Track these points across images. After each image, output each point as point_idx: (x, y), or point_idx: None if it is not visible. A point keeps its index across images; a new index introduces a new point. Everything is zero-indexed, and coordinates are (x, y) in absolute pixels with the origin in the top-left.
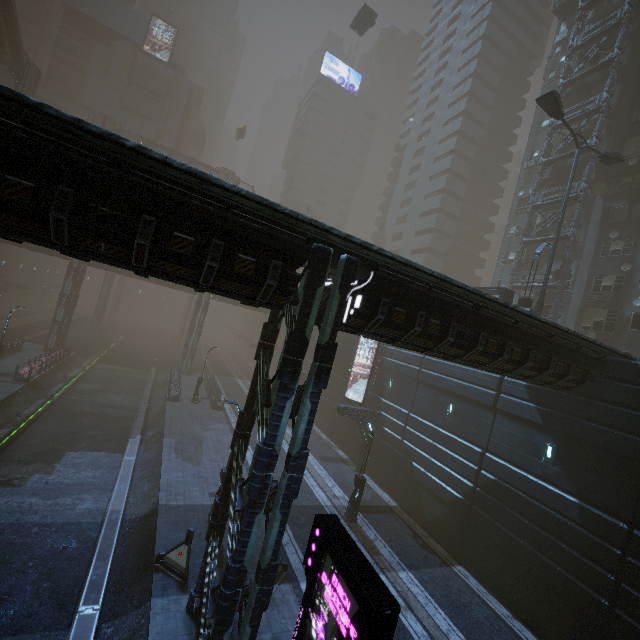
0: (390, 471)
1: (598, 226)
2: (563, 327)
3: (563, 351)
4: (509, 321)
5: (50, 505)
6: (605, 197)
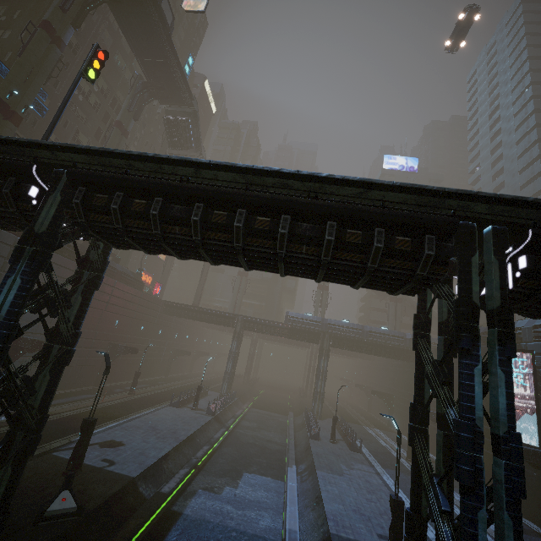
0: None
1: None
2: None
3: None
4: None
5: (240, 515)
6: None
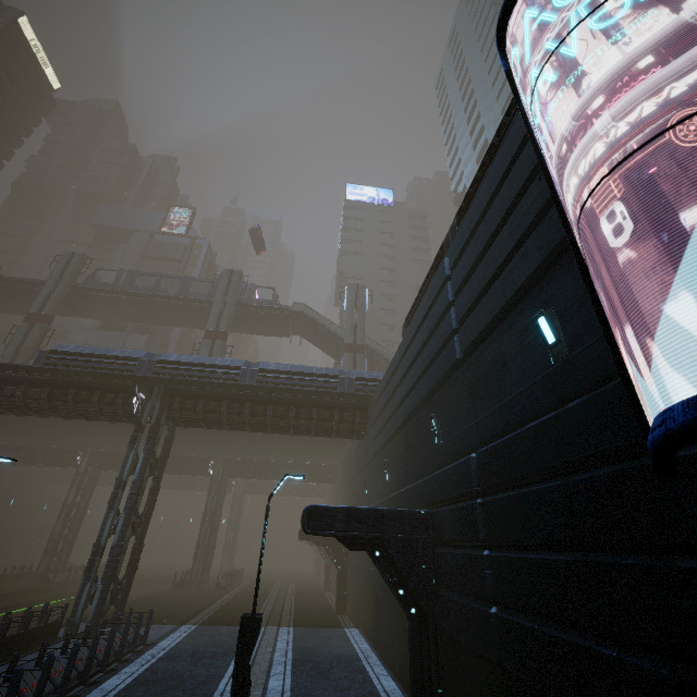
0: None
1: None
2: None
3: None
4: None
5: None
6: None
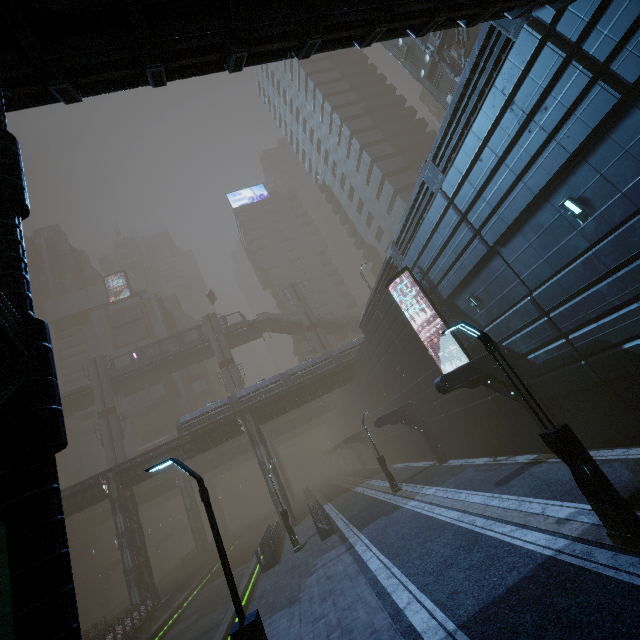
0: (610, 405)
1: None
2: None
3: None
4: None
5: None
6: None
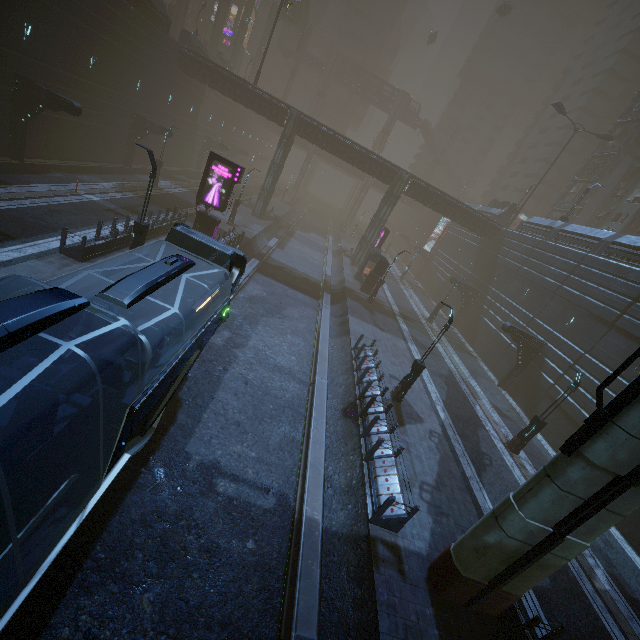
0: (428, 279)
1: (620, 177)
2: (470, 207)
3: (478, 219)
4: (464, 205)
5: (313, 239)
6: (637, 157)
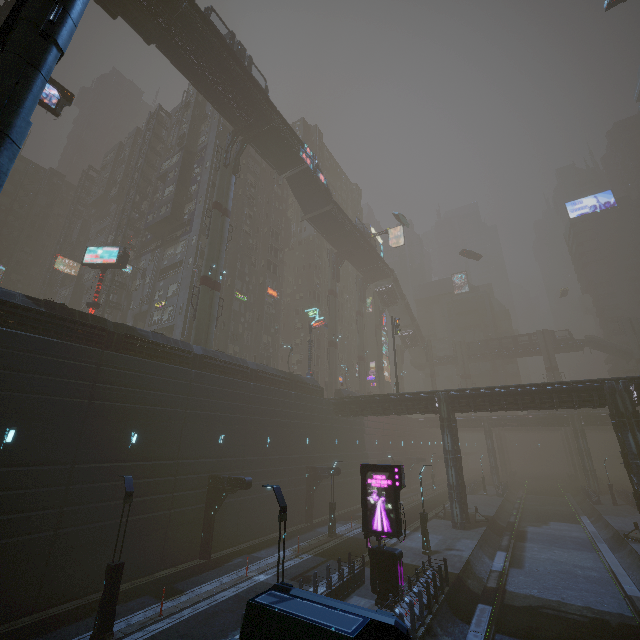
0: None
1: None
2: None
3: None
4: None
5: (558, 532)
6: None
